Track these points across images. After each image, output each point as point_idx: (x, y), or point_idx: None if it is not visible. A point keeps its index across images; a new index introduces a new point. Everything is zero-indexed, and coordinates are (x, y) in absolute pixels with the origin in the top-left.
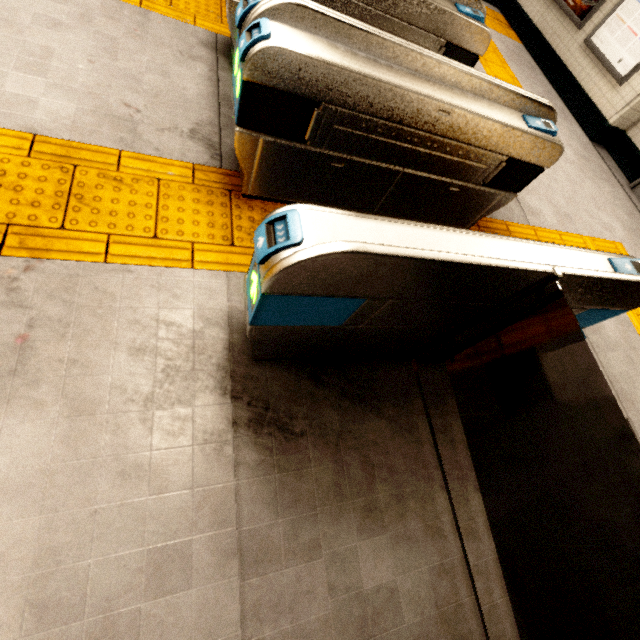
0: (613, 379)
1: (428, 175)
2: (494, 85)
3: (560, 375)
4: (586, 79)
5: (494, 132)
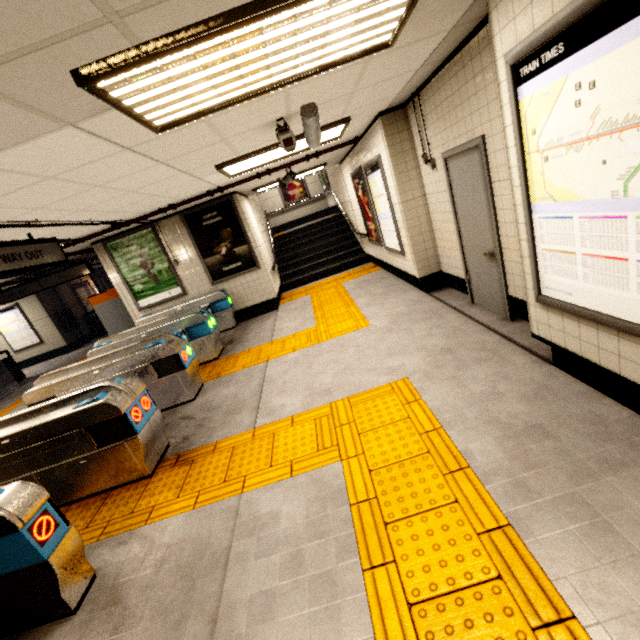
0: (226, 613)
1: (51, 466)
2: (50, 404)
3: (121, 633)
4: (398, 264)
5: (48, 427)
